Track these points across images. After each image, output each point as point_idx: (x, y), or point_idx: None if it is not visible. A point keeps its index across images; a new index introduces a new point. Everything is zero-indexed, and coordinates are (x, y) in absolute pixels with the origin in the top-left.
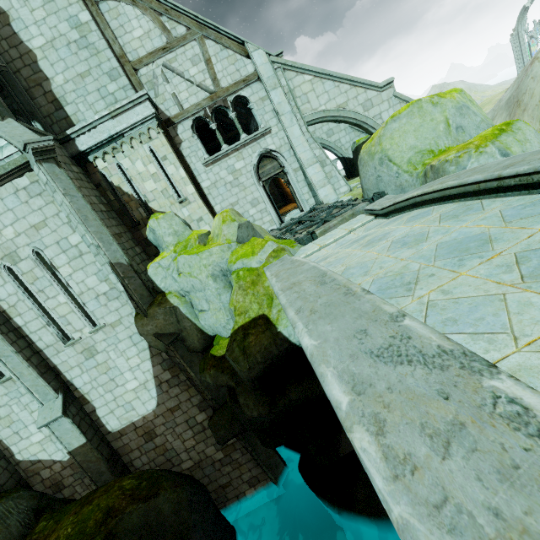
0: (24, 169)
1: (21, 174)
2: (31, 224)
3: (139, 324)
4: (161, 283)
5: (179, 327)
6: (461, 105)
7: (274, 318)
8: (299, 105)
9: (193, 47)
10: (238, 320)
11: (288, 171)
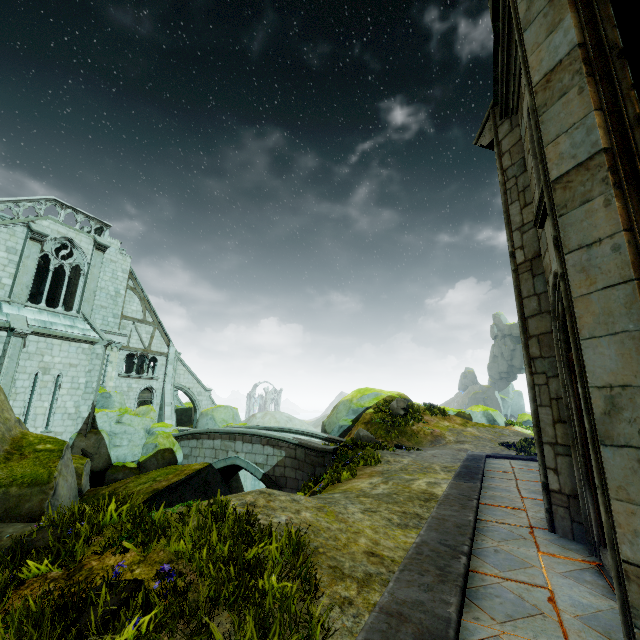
0: (92, 342)
1: (89, 343)
2: (71, 363)
3: (79, 439)
4: (101, 423)
5: (96, 451)
6: (237, 413)
7: (175, 450)
8: (176, 377)
9: (151, 328)
10: (161, 446)
11: (154, 402)
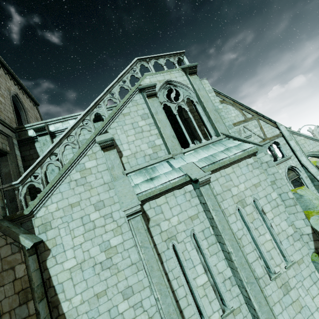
0: (252, 154)
1: (251, 156)
2: (252, 184)
3: None
4: None
5: None
6: None
7: None
8: (301, 148)
9: (254, 122)
10: None
11: (302, 177)
